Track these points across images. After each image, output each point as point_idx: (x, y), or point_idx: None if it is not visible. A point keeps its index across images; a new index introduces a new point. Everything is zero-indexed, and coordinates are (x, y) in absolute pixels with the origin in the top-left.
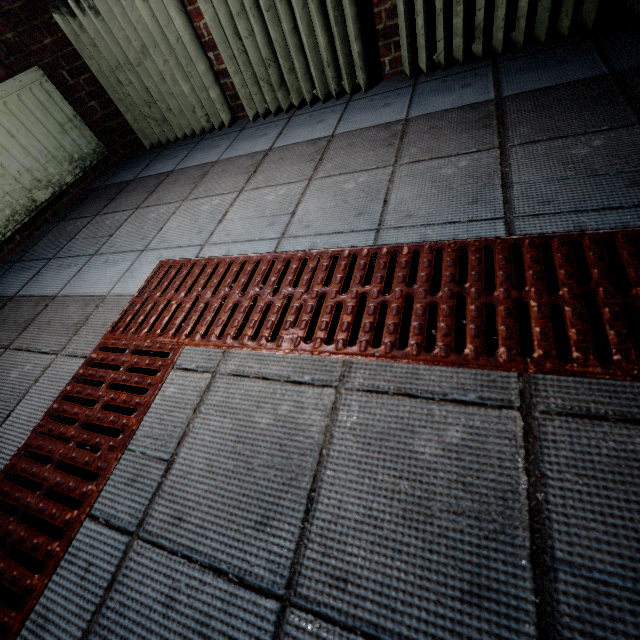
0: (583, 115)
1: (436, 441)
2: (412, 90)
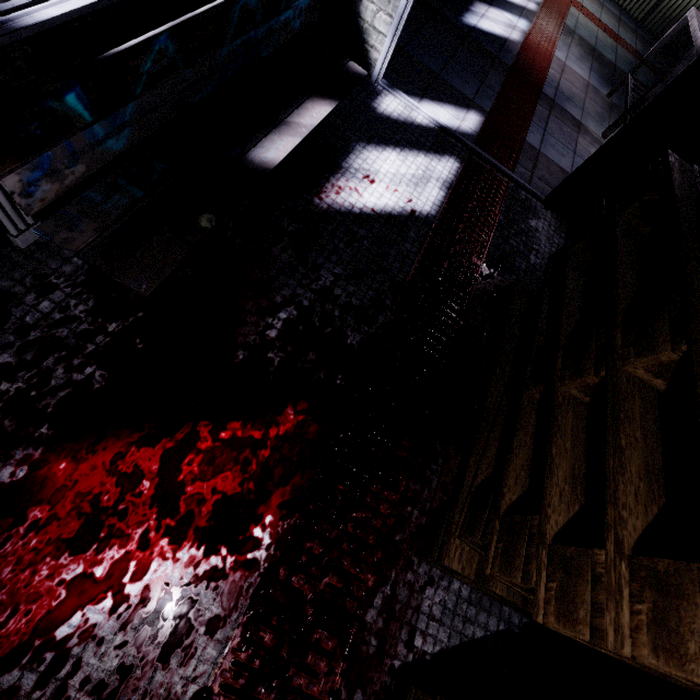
0: (630, 32)
1: (609, 41)
2: None
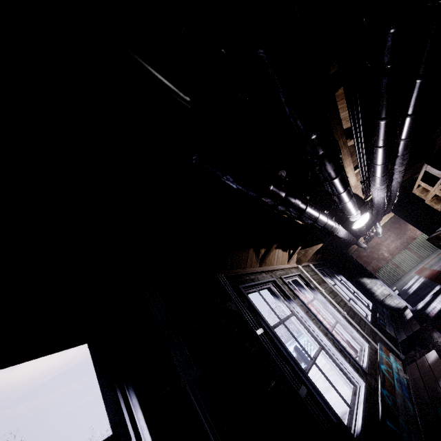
0: None
1: None
2: (427, 258)
